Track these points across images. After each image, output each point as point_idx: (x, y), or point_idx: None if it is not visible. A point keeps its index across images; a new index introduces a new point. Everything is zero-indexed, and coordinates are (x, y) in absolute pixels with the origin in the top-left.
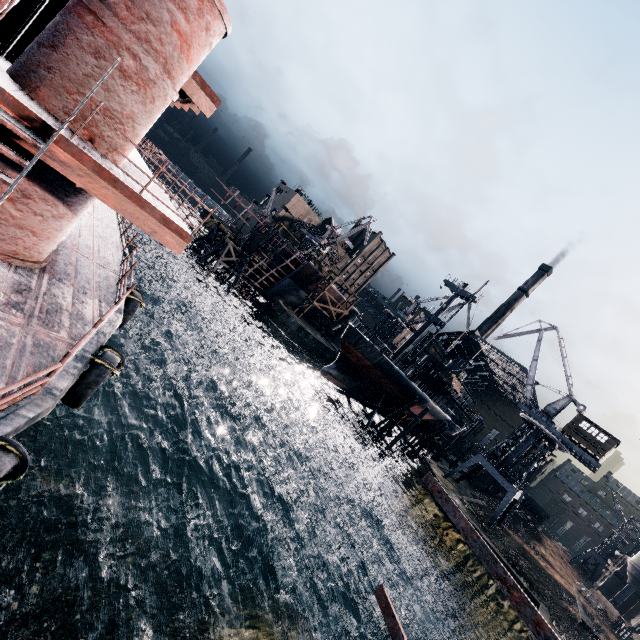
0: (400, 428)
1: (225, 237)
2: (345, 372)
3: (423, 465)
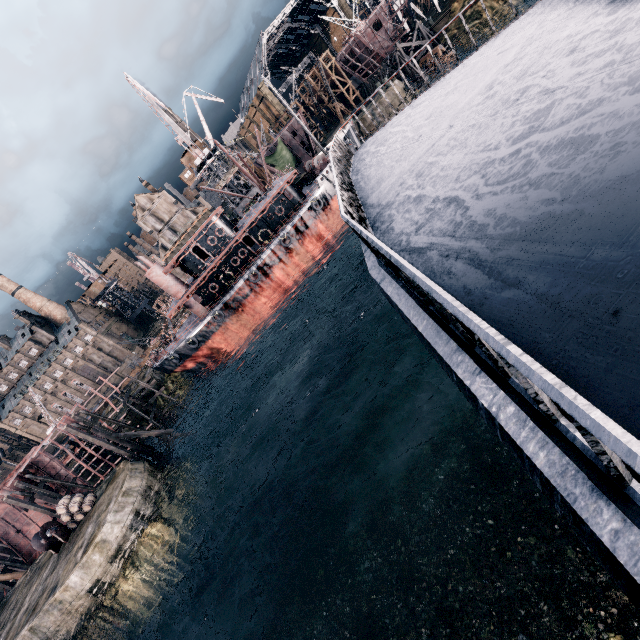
0: None
1: None
2: None
3: None
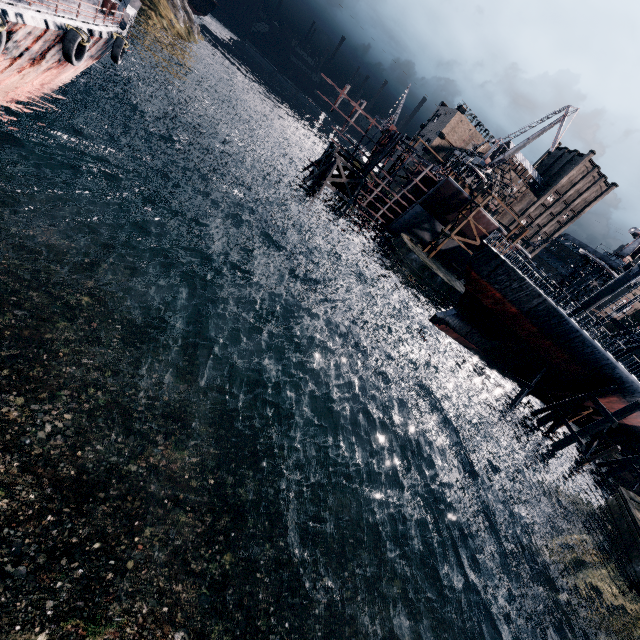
0: (571, 427)
1: (333, 153)
2: (472, 323)
3: (615, 500)
